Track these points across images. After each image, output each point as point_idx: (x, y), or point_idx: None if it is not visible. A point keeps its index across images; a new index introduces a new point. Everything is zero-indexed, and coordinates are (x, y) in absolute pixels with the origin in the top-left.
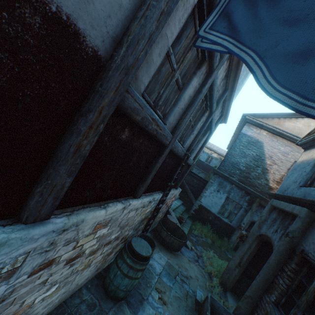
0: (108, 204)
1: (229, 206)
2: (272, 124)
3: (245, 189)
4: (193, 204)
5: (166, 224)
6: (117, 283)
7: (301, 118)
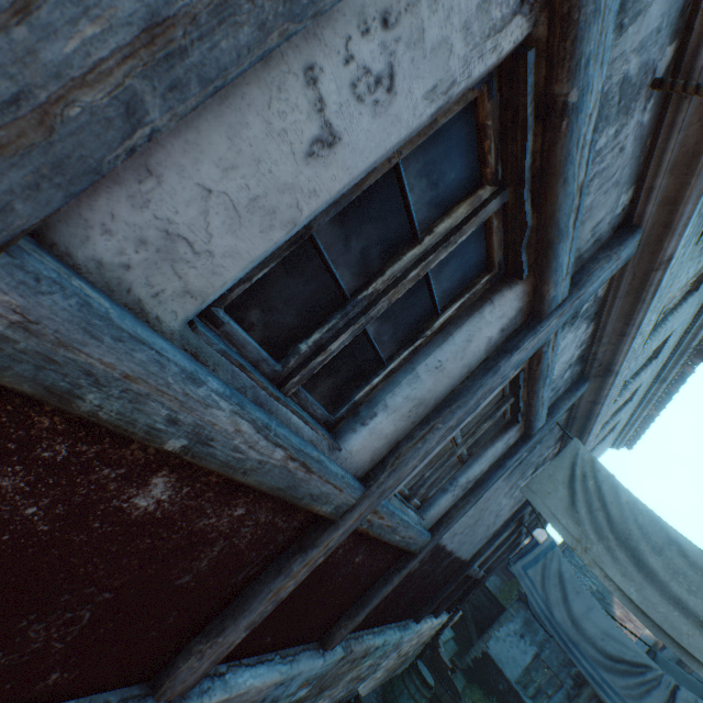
0: (426, 619)
1: (538, 675)
2: None
3: None
4: (472, 645)
5: (435, 663)
6: (402, 702)
7: None
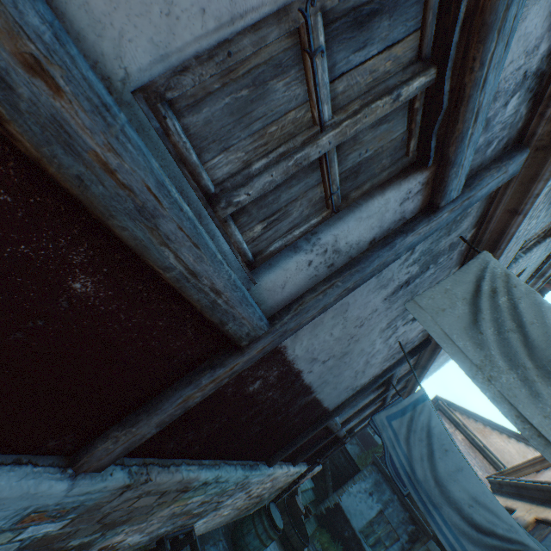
0: (282, 465)
1: (379, 528)
2: (474, 429)
3: (411, 512)
4: (327, 496)
5: (291, 507)
6: (248, 540)
7: (516, 440)
